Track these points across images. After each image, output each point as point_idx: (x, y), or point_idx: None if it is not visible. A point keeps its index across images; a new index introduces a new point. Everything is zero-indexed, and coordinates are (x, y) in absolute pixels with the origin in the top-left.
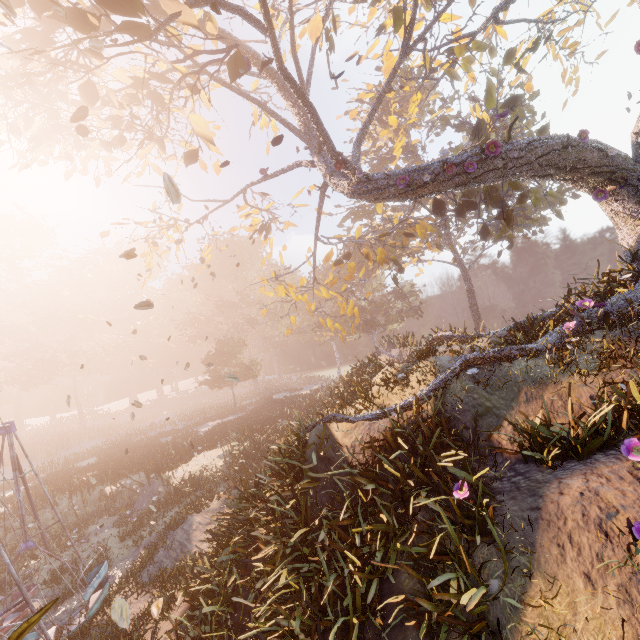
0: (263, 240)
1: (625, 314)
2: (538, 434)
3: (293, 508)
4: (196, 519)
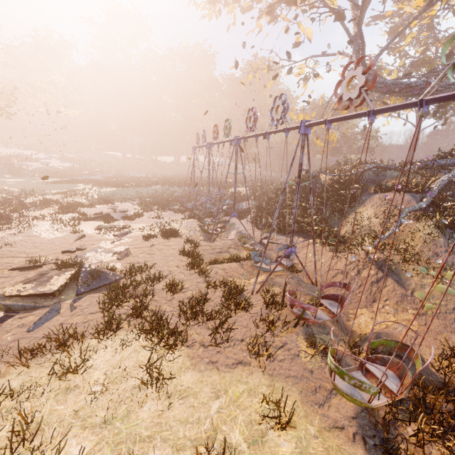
0: (303, 86)
1: (442, 166)
2: (380, 184)
3: (303, 189)
4: (244, 203)
